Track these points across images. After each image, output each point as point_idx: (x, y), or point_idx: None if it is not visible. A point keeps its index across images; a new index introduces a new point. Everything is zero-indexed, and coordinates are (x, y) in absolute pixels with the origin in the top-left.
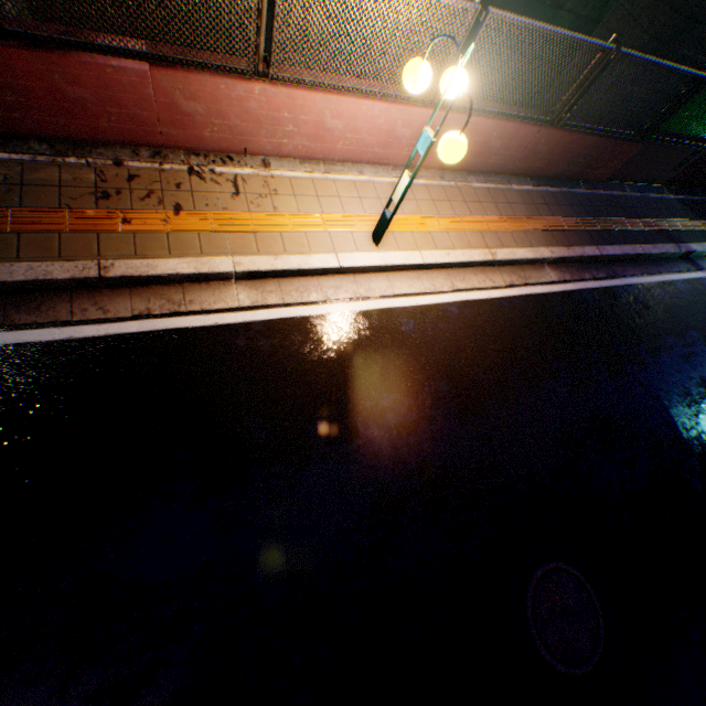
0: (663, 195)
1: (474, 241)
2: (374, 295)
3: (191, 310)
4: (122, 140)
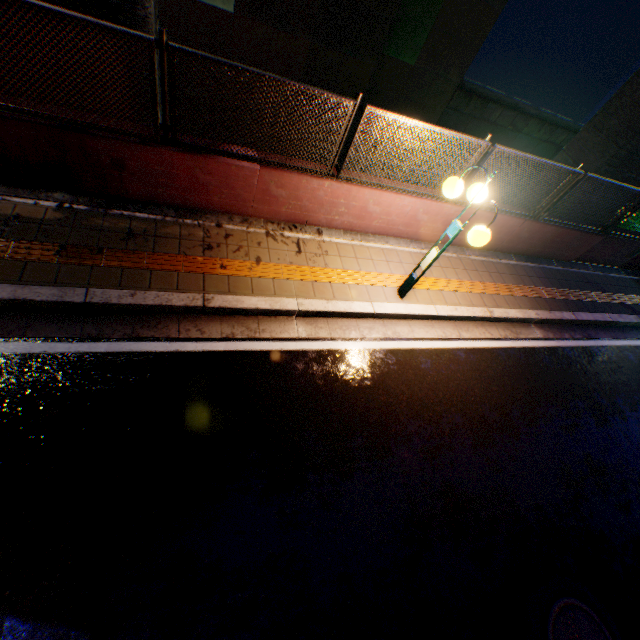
0: (620, 275)
1: (475, 300)
2: (399, 336)
3: (263, 337)
4: (224, 210)
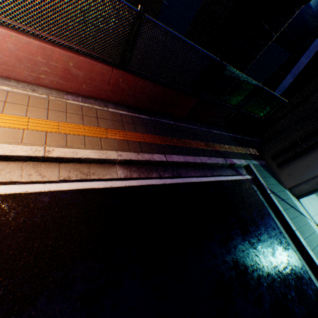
0: (221, 132)
1: (33, 138)
2: None
3: None
4: None
